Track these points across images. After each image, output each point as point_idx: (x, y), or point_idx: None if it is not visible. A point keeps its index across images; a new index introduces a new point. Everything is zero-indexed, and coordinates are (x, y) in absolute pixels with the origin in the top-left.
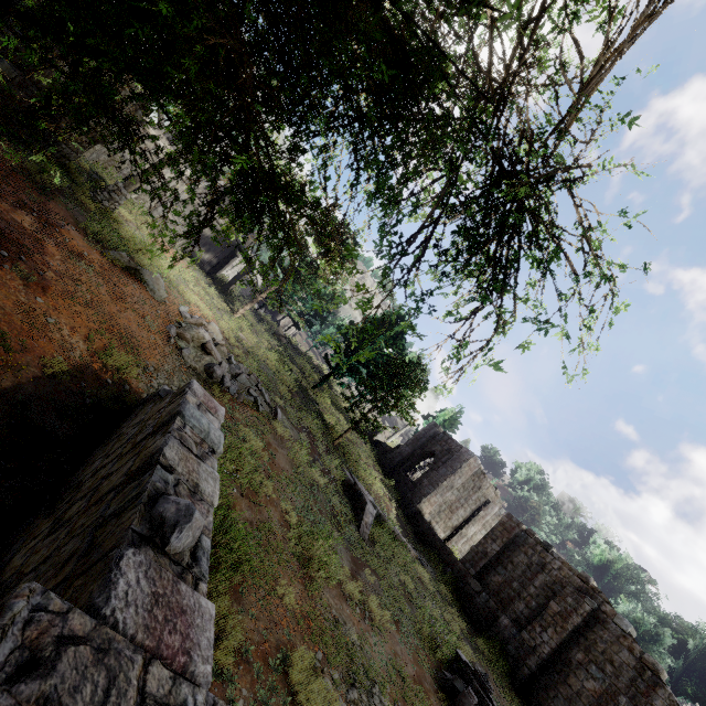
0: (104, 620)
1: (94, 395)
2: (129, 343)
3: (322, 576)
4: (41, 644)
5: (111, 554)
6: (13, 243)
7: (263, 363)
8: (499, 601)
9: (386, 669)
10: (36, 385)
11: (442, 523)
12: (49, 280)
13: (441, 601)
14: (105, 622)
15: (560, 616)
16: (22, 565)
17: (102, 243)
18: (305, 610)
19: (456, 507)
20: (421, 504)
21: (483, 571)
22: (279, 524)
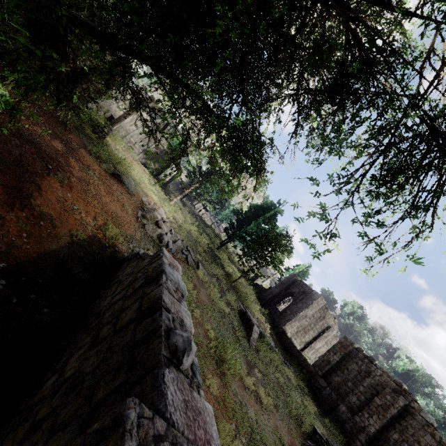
0: (167, 421)
1: (99, 254)
2: (116, 221)
3: (231, 373)
4: (148, 443)
5: (155, 372)
6: (54, 160)
7: (188, 233)
8: (338, 394)
9: (272, 437)
10: (69, 248)
11: (299, 339)
12: (73, 183)
13: (301, 392)
14: (168, 423)
15: (382, 407)
16: (80, 366)
17: (99, 159)
18: (222, 395)
19: (308, 330)
20: (285, 326)
21: (327, 373)
22: (204, 338)
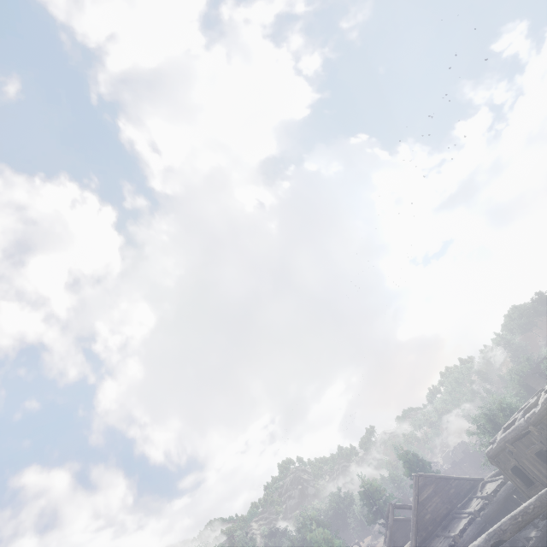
0: None
1: None
2: None
3: None
4: None
5: None
6: None
7: None
8: None
9: None
10: None
11: None
12: None
13: None
14: None
15: None
16: None
17: None
18: None
19: None
20: None
21: None
22: None
